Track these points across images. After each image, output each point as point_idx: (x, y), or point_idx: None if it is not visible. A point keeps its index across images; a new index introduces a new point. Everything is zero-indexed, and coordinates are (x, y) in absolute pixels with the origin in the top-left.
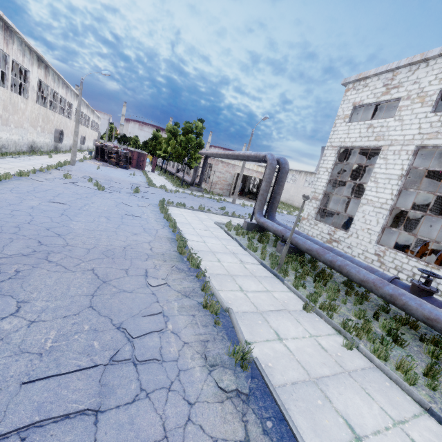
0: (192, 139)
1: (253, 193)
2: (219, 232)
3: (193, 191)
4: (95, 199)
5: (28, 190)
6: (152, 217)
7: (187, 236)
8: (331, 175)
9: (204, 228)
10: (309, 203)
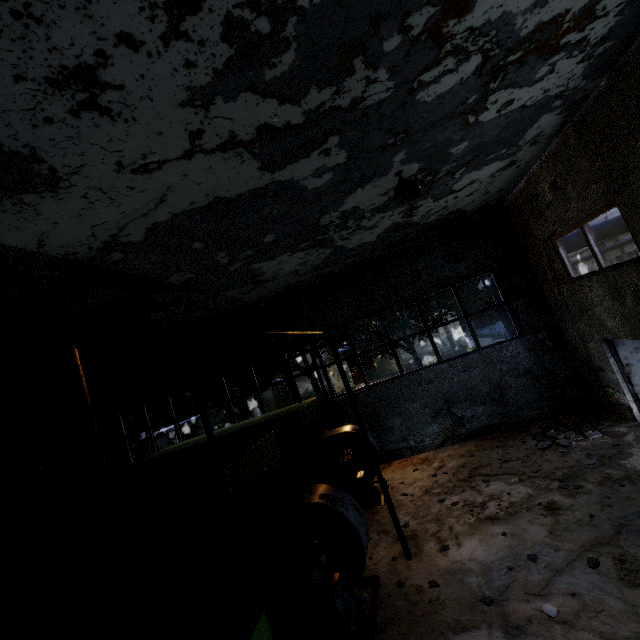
0: None
1: None
2: None
3: None
4: None
5: None
6: None
7: None
8: None
9: None
10: None
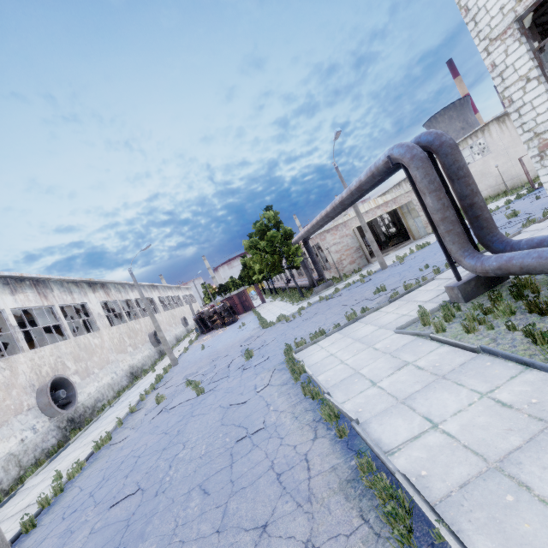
0: (274, 236)
1: (393, 236)
2: (426, 352)
3: (320, 293)
4: (190, 427)
5: (92, 489)
6: (284, 411)
7: (379, 433)
8: (546, 77)
9: (392, 366)
10: (541, 163)
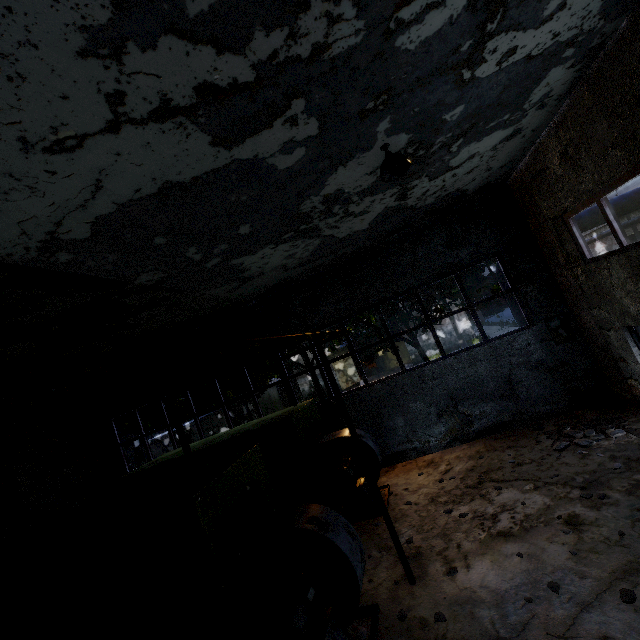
0: None
1: None
2: None
3: None
4: None
5: None
6: None
7: None
8: None
9: None
10: None
